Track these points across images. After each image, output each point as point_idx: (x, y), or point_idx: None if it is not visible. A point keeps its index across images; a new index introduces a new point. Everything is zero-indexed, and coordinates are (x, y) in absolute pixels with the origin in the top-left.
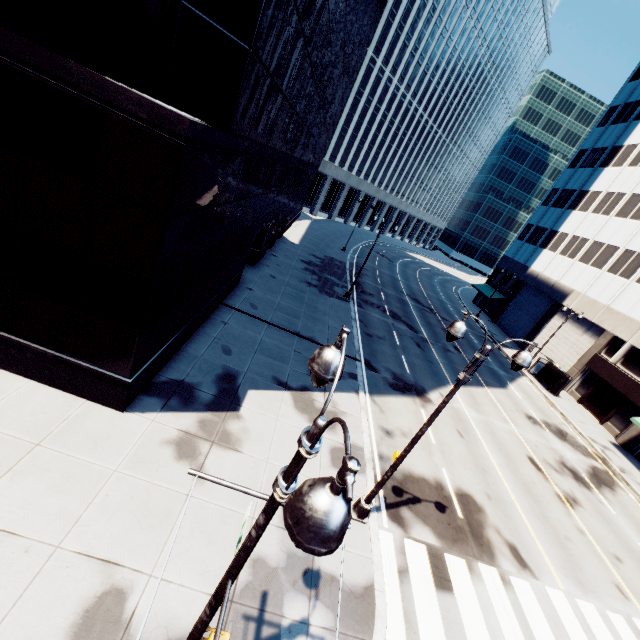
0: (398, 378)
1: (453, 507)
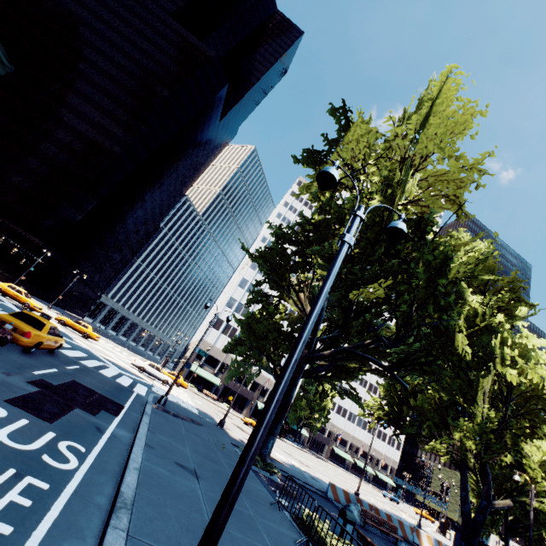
0: None
1: None
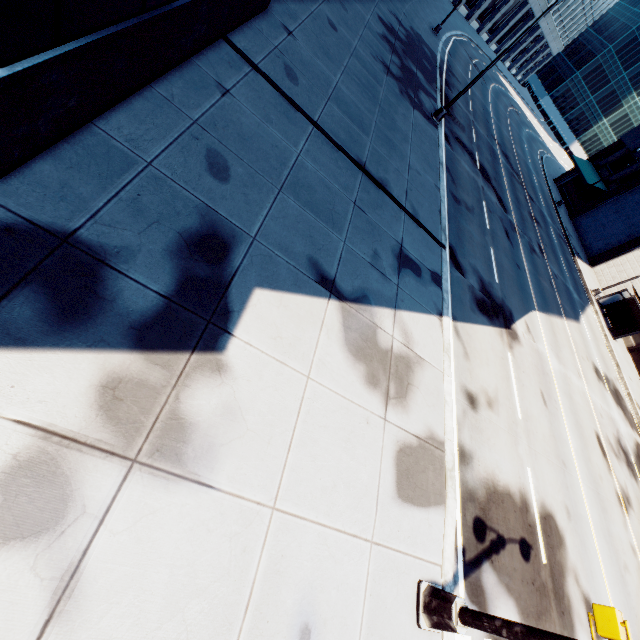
0: (486, 290)
1: (537, 545)
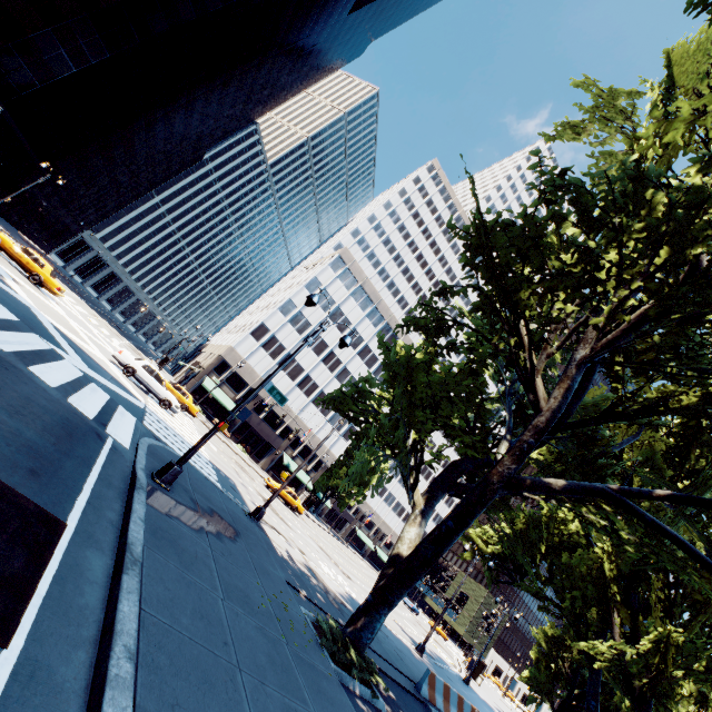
0: None
1: None
